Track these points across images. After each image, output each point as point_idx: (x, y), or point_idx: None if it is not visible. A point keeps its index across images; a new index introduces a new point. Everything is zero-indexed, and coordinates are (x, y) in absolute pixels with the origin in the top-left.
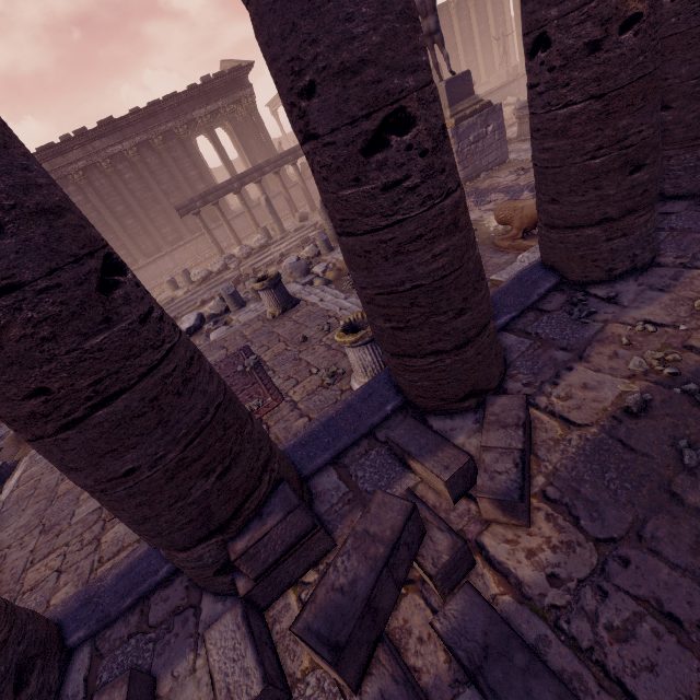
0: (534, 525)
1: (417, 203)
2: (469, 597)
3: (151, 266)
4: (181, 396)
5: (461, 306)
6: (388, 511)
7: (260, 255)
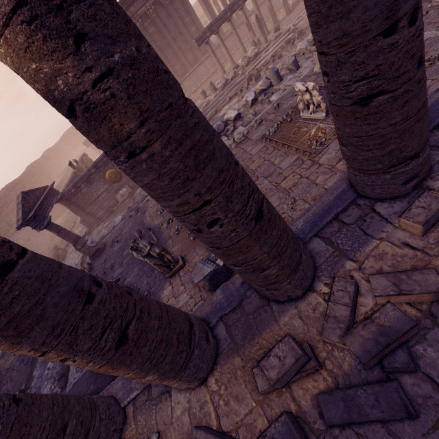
0: None
1: None
2: None
3: None
4: None
5: None
6: None
7: (256, 61)
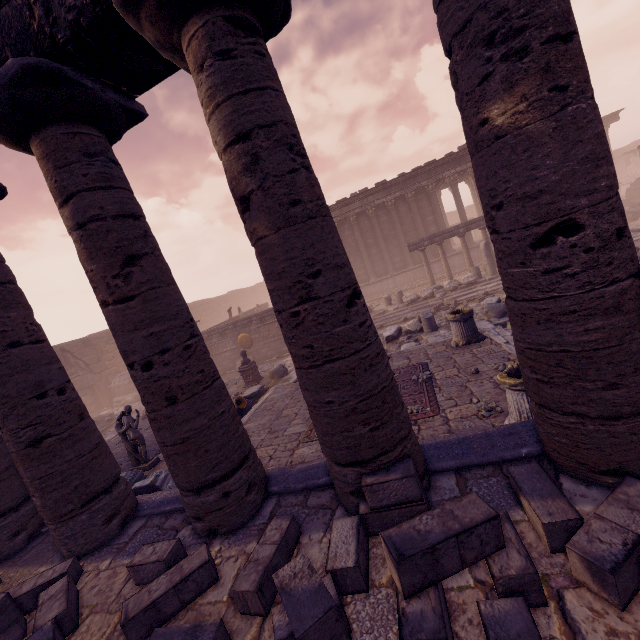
0: (631, 614)
1: (574, 286)
2: (518, 607)
3: (378, 284)
4: (366, 372)
5: (613, 380)
6: (474, 508)
7: (465, 290)
